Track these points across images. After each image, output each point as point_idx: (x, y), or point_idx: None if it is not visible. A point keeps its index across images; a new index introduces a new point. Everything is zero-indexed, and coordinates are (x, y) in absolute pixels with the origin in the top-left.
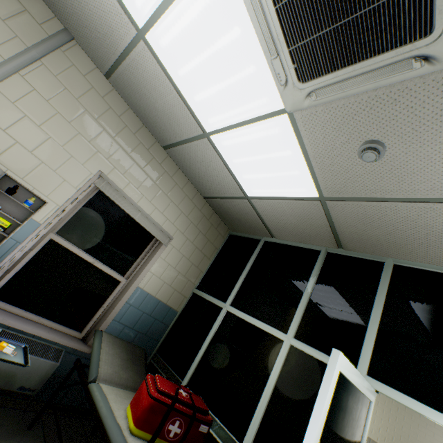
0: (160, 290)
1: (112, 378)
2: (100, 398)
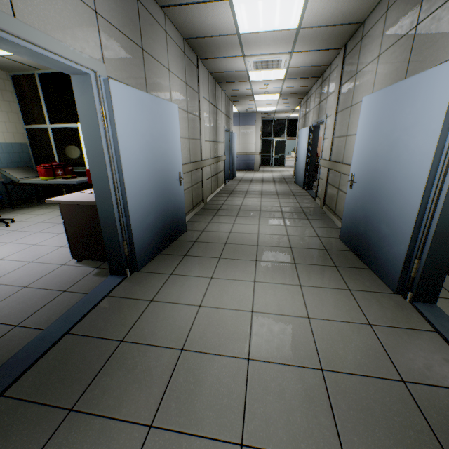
0: (6, 138)
1: (26, 178)
2: (28, 182)
